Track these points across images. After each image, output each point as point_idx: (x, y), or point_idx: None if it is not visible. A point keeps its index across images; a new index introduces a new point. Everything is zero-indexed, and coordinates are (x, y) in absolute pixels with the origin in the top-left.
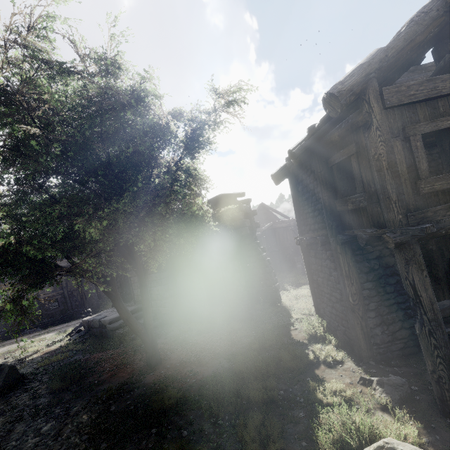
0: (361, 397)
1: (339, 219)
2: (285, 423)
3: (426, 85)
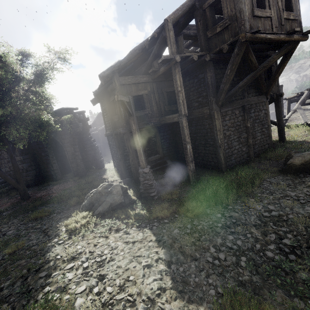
0: None
1: (115, 125)
2: None
3: (134, 78)
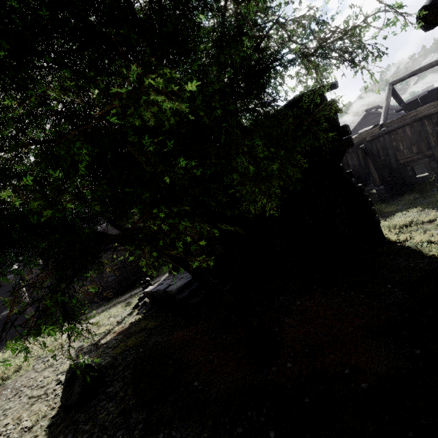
0: None
1: None
2: None
3: None
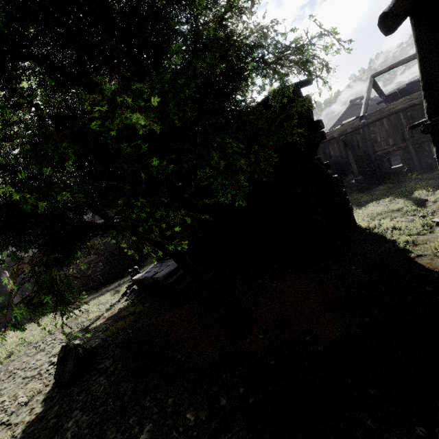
0: None
1: None
2: None
3: None
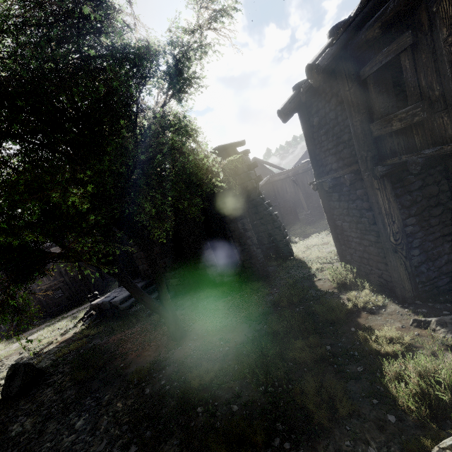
0: (424, 342)
1: (375, 148)
2: (345, 381)
3: None
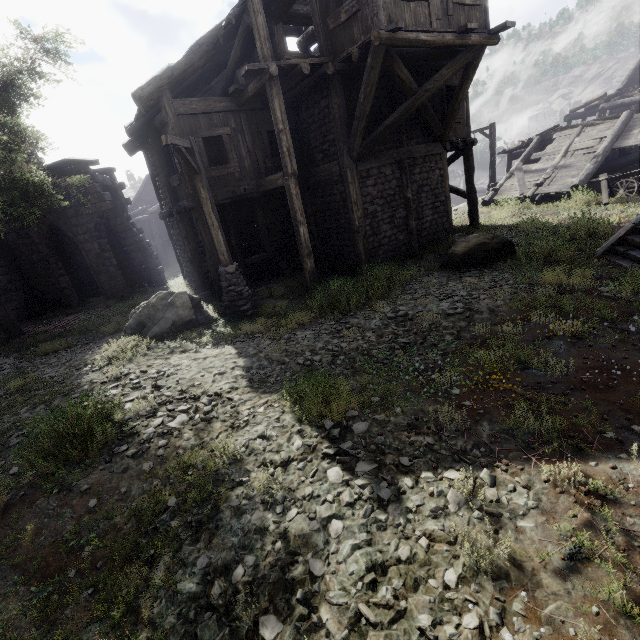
0: None
1: (176, 194)
2: None
3: (203, 103)
